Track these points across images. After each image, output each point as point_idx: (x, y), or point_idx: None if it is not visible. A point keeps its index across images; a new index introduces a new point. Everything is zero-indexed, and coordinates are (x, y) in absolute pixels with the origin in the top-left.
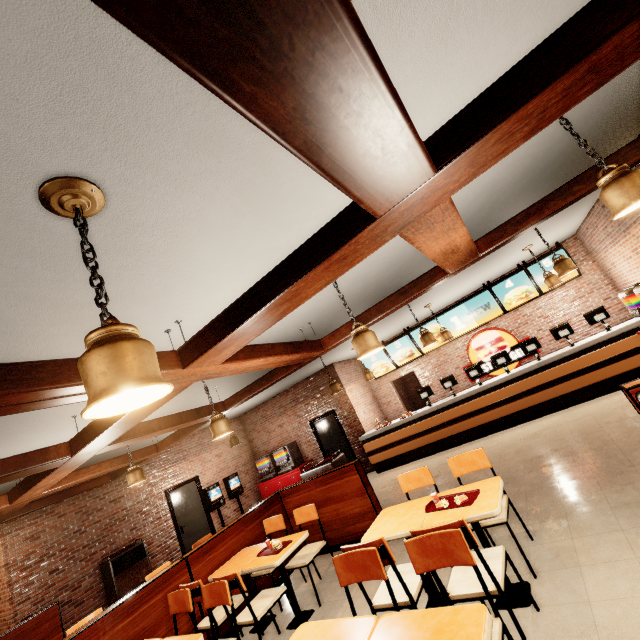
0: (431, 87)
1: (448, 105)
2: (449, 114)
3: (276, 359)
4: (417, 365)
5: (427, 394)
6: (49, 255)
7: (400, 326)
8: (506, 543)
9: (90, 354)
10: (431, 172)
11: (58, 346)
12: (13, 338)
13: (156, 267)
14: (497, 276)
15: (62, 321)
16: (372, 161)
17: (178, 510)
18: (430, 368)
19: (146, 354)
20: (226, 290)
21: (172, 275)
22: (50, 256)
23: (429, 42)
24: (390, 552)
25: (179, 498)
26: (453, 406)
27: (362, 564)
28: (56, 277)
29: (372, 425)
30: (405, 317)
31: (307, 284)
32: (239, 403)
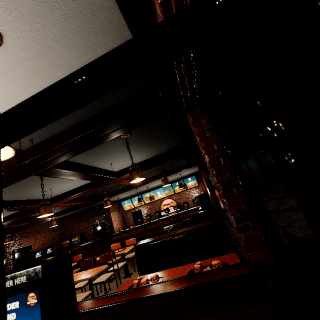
0: (123, 158)
1: (129, 159)
2: (130, 160)
3: (80, 203)
4: (142, 207)
5: (140, 220)
6: (28, 178)
7: (138, 191)
8: (135, 266)
9: (41, 207)
10: (116, 178)
11: (13, 193)
12: (4, 191)
13: (51, 180)
14: (175, 180)
15: (19, 188)
16: (101, 179)
17: (17, 260)
18: (147, 209)
19: (51, 207)
20: (68, 183)
21: (55, 181)
22: (28, 179)
23: (120, 155)
24: (96, 260)
25: (19, 255)
26: (148, 225)
27: (88, 263)
28: (26, 181)
29: (119, 230)
30: (139, 189)
31: (90, 190)
32: (62, 214)
